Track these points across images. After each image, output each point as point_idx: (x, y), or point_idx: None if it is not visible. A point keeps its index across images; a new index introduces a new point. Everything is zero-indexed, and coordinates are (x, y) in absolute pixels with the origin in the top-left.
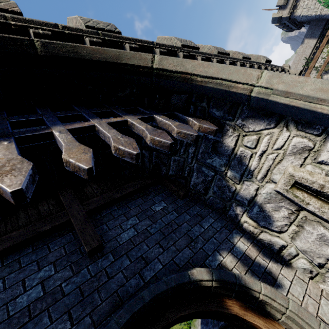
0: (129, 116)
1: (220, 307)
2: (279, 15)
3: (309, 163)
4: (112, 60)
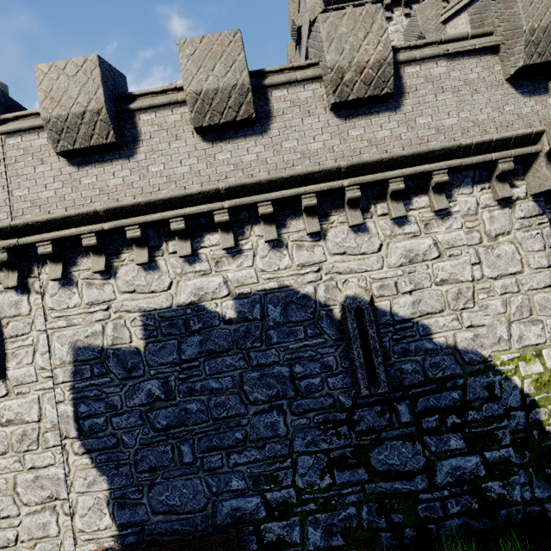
0: None
1: None
2: None
3: None
4: None
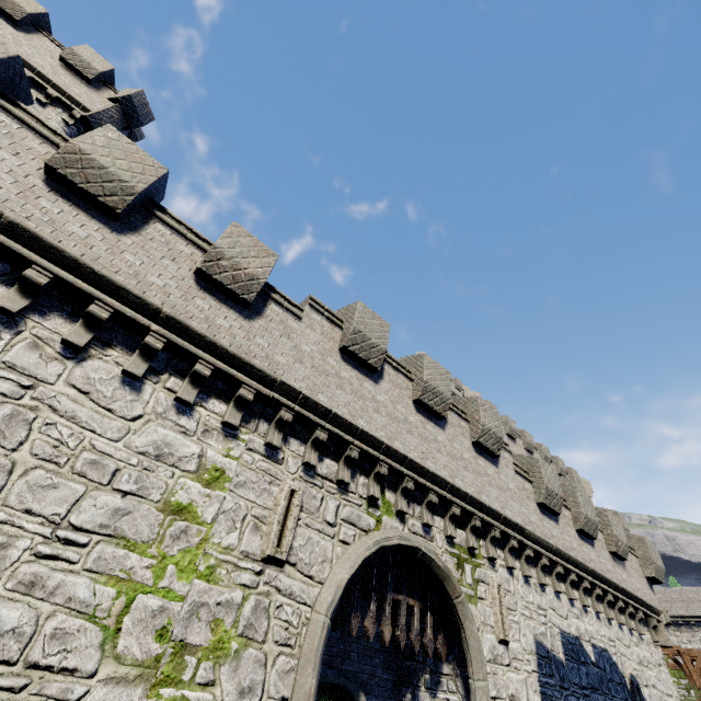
0: (418, 604)
1: None
2: None
3: None
4: (441, 577)
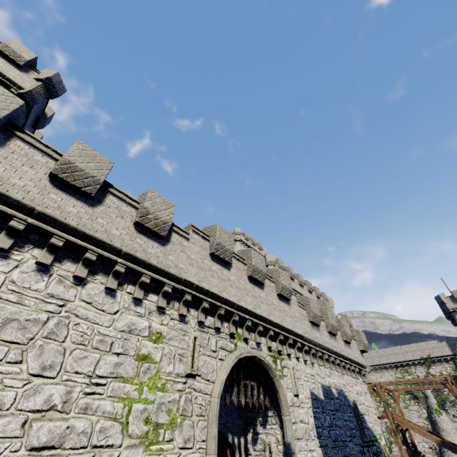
0: (255, 384)
1: (226, 448)
2: (445, 300)
3: (276, 444)
4: (267, 369)
